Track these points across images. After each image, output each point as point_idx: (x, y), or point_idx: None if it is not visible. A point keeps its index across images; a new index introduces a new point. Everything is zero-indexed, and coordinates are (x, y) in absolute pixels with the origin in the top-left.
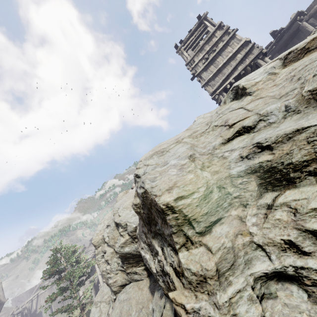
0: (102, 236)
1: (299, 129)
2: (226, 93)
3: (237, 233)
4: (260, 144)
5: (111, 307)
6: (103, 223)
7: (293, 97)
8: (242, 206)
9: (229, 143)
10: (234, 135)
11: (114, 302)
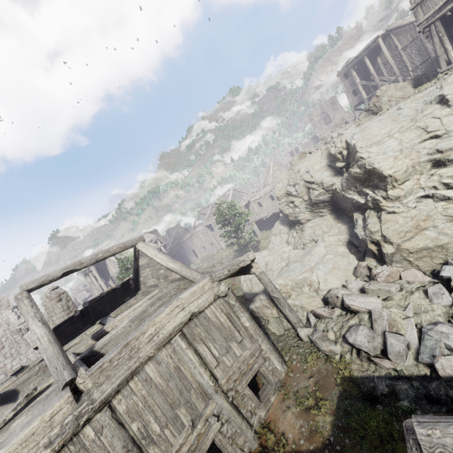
0: (287, 191)
1: None
2: (441, 25)
3: (415, 184)
4: (438, 150)
5: (294, 233)
6: (282, 182)
7: None
8: (420, 174)
9: (423, 142)
10: (428, 139)
11: (299, 230)
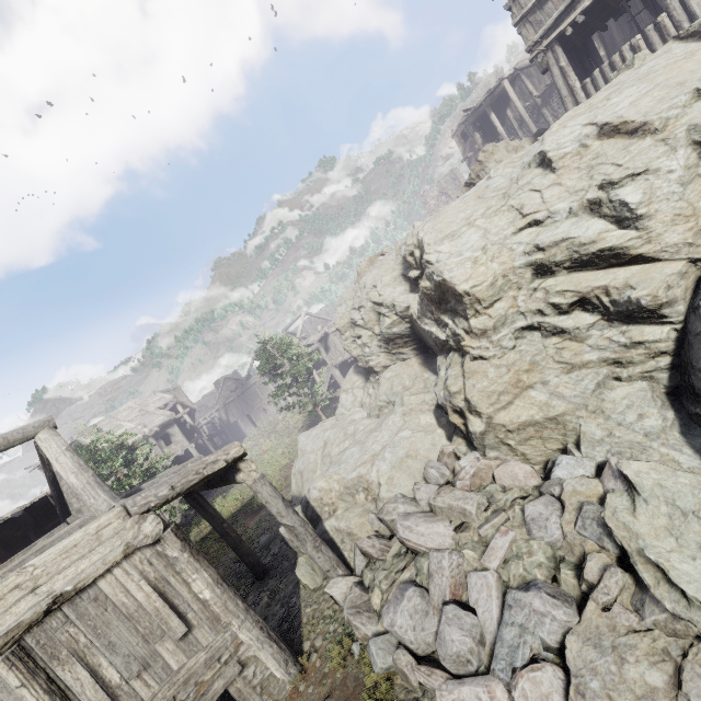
0: (351, 320)
1: (564, 239)
2: (561, 48)
3: (510, 306)
4: (538, 246)
5: (371, 389)
6: (345, 304)
7: (578, 200)
8: (518, 289)
9: (519, 233)
10: (525, 227)
11: (376, 383)
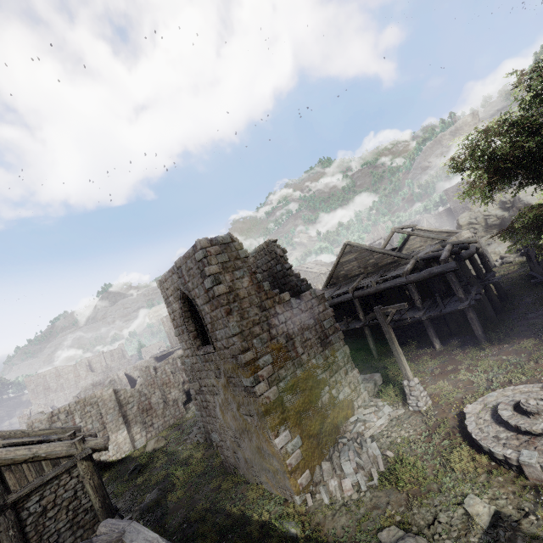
0: (470, 222)
1: None
2: None
3: None
4: None
5: None
6: (464, 218)
7: None
8: None
9: None
10: None
11: None
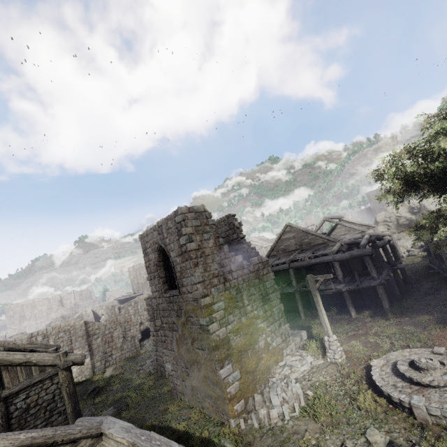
0: (385, 220)
1: None
2: None
3: None
4: None
5: None
6: (381, 216)
7: None
8: None
9: None
10: None
11: None
